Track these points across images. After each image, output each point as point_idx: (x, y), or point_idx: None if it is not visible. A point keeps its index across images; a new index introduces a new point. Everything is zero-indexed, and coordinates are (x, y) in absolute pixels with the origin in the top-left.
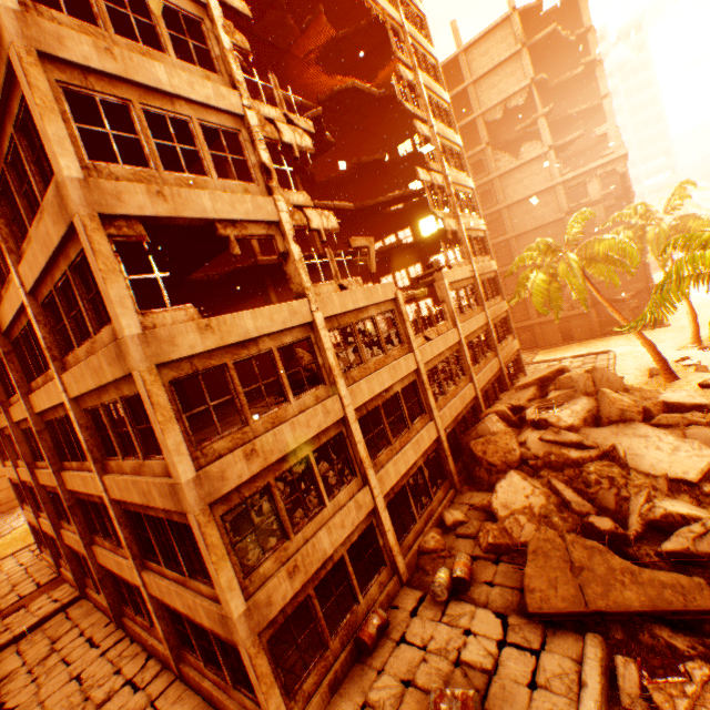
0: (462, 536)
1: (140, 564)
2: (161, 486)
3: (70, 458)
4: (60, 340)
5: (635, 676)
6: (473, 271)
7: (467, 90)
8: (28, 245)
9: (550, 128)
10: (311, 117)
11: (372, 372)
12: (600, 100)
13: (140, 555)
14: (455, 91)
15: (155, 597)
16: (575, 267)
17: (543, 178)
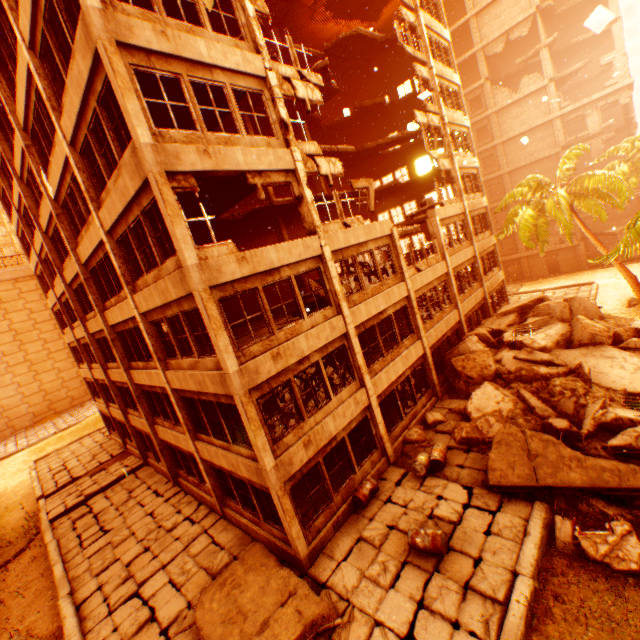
0: (440, 432)
1: (193, 436)
2: (213, 377)
3: (136, 360)
4: (131, 269)
5: (569, 529)
6: (463, 208)
7: (469, 23)
8: (106, 195)
9: (553, 58)
10: (318, 67)
11: (369, 297)
12: (610, 25)
13: (193, 430)
14: (456, 25)
15: (205, 460)
16: (562, 203)
17: (541, 112)
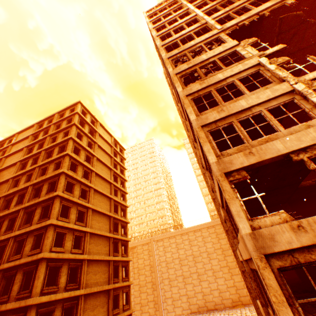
0: None
1: None
2: None
3: None
4: (234, 227)
5: None
6: None
7: None
8: None
9: None
10: None
11: None
12: None
13: None
14: None
15: None
16: None
17: None
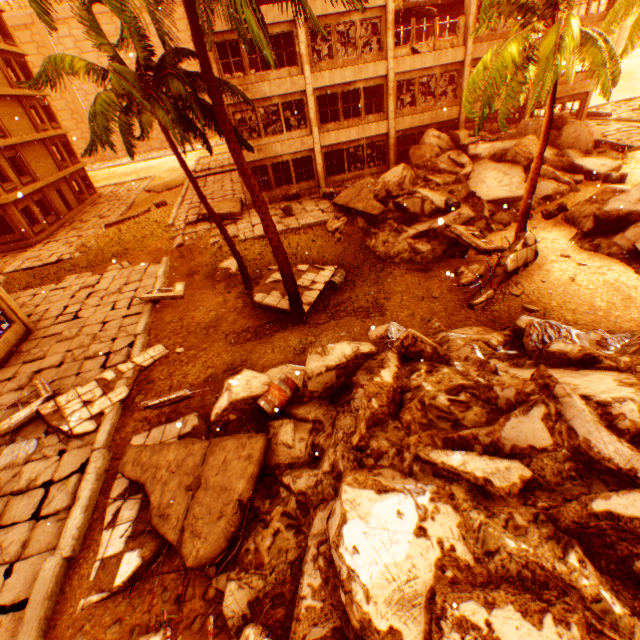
0: None
1: None
2: None
3: None
4: None
5: (332, 219)
6: None
7: None
8: None
9: None
10: None
11: (339, 68)
12: None
13: None
14: None
15: None
16: None
17: None
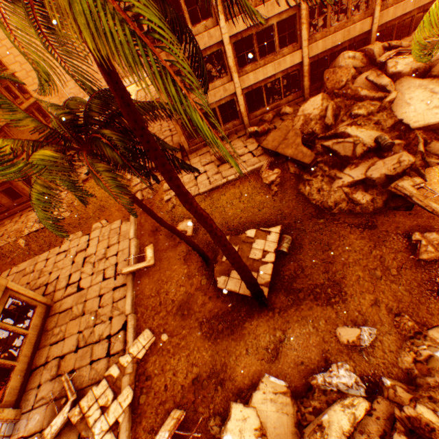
0: (281, 120)
1: None
2: None
3: None
4: None
5: (264, 168)
6: None
7: None
8: None
9: None
10: None
11: None
12: None
13: None
14: None
15: None
16: None
17: None
